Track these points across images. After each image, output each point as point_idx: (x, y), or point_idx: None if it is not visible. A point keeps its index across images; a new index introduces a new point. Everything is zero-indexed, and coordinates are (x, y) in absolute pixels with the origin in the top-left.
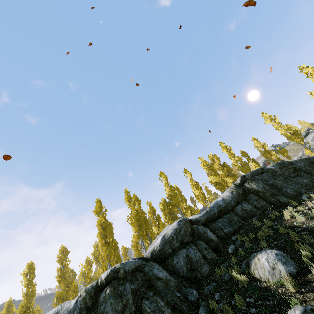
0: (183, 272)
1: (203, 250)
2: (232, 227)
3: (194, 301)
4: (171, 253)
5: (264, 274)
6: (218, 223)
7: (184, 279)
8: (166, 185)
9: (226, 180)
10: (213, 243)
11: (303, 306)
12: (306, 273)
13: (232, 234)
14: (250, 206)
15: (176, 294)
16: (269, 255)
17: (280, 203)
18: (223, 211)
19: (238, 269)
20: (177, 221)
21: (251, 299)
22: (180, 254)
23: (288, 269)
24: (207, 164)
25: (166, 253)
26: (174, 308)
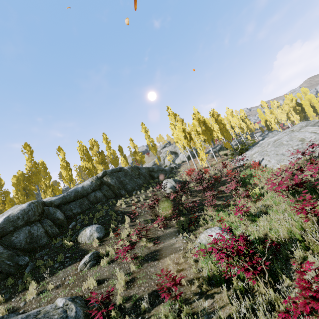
0: (21, 245)
1: (47, 227)
2: (81, 209)
3: (23, 264)
4: (12, 230)
5: (84, 239)
6: (70, 206)
7: (20, 250)
8: (28, 160)
9: (98, 167)
10: (59, 221)
11: (93, 252)
12: (107, 236)
13: (79, 214)
14: (101, 194)
15: (7, 262)
16: (93, 228)
17: (120, 195)
18: (79, 196)
19: (70, 238)
20: (28, 203)
21: (69, 254)
22: (22, 231)
23: (99, 235)
24: (84, 149)
25: (6, 231)
26: (1, 273)
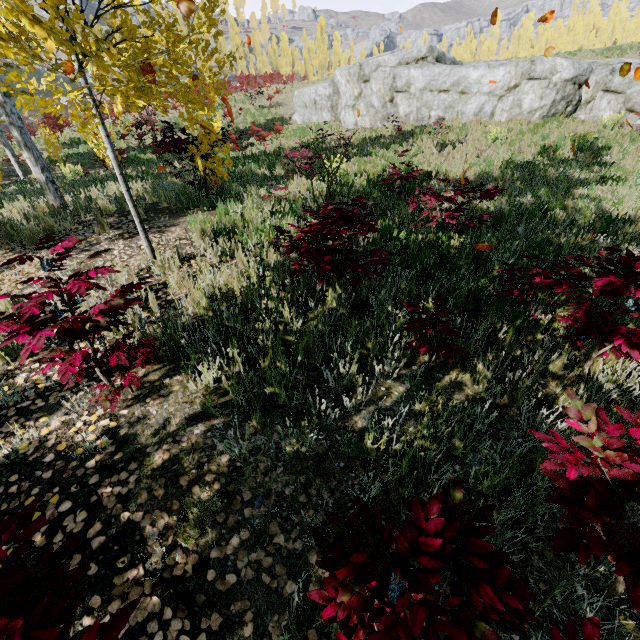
0: None
1: None
2: None
3: None
4: None
5: None
6: None
7: None
8: None
9: None
10: None
11: None
12: None
13: None
14: None
15: None
16: None
17: None
18: None
19: None
20: None
21: None
22: None
23: None
24: None
25: None
26: None
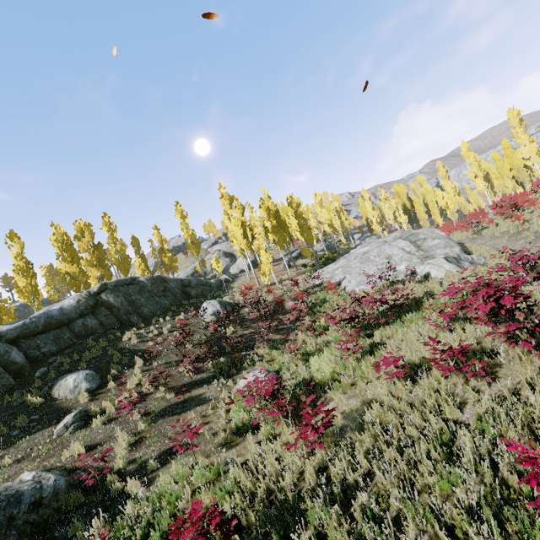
0: None
1: None
2: (57, 346)
3: None
4: None
5: (64, 393)
6: (37, 341)
7: None
8: None
9: (91, 272)
10: (16, 366)
11: (80, 409)
12: (103, 387)
13: (53, 354)
14: (96, 322)
15: None
16: (79, 376)
17: (130, 323)
18: (54, 324)
19: (38, 392)
20: None
21: (38, 416)
22: None
23: (90, 386)
24: (65, 239)
25: None
26: None
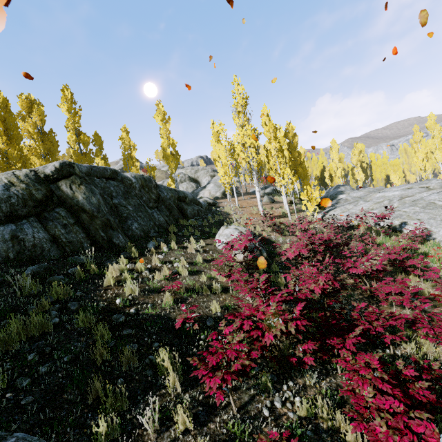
0: None
1: None
2: None
3: None
4: None
5: None
6: None
7: None
8: None
9: (36, 164)
10: None
11: None
12: None
13: None
14: (43, 237)
15: None
16: None
17: (110, 246)
18: None
19: None
20: None
21: None
22: None
23: None
24: (1, 101)
25: None
26: None
